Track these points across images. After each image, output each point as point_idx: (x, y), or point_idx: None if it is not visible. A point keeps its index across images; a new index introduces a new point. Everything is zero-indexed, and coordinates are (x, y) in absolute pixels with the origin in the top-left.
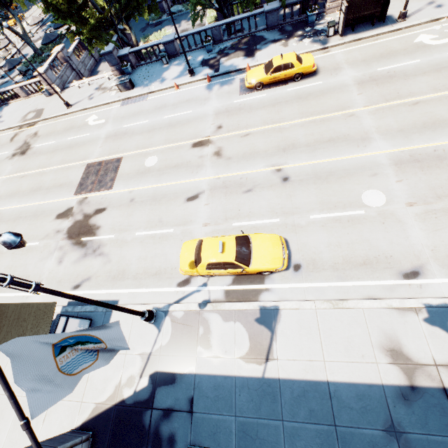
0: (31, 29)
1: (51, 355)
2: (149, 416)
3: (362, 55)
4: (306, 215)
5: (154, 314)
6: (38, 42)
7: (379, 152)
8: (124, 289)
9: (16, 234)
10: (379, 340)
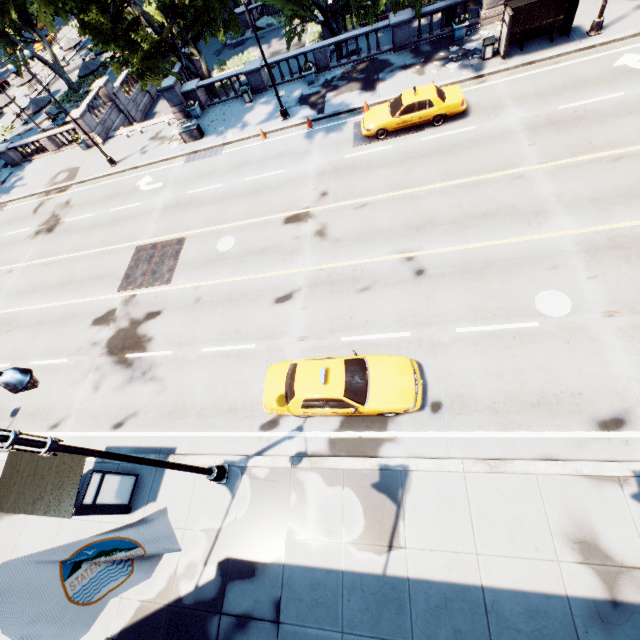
0: (65, 55)
1: (58, 580)
2: (216, 624)
3: (535, 86)
4: (450, 327)
5: (226, 471)
6: (75, 73)
7: (561, 232)
8: (185, 431)
9: (24, 370)
10: (561, 525)
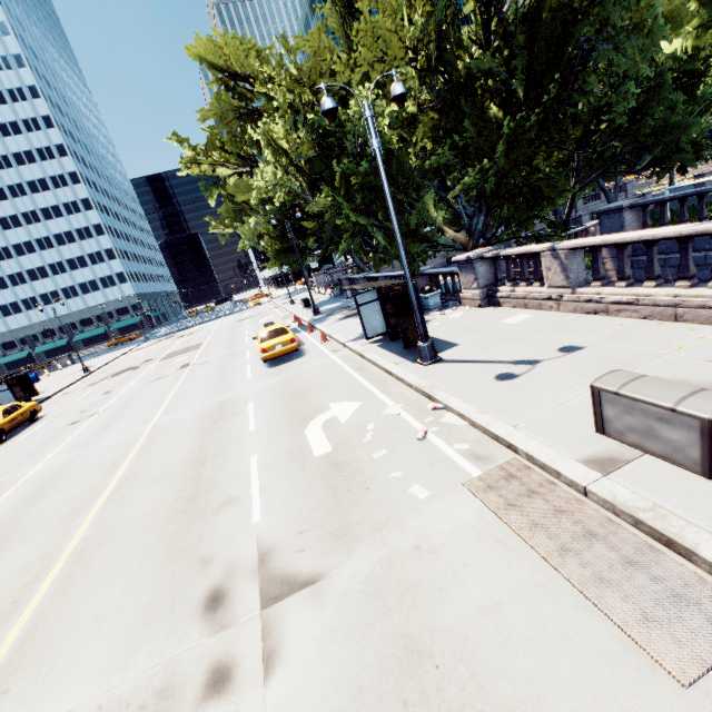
0: None
1: None
2: None
3: (309, 376)
4: (5, 451)
5: None
6: None
7: (40, 465)
8: None
9: None
10: None
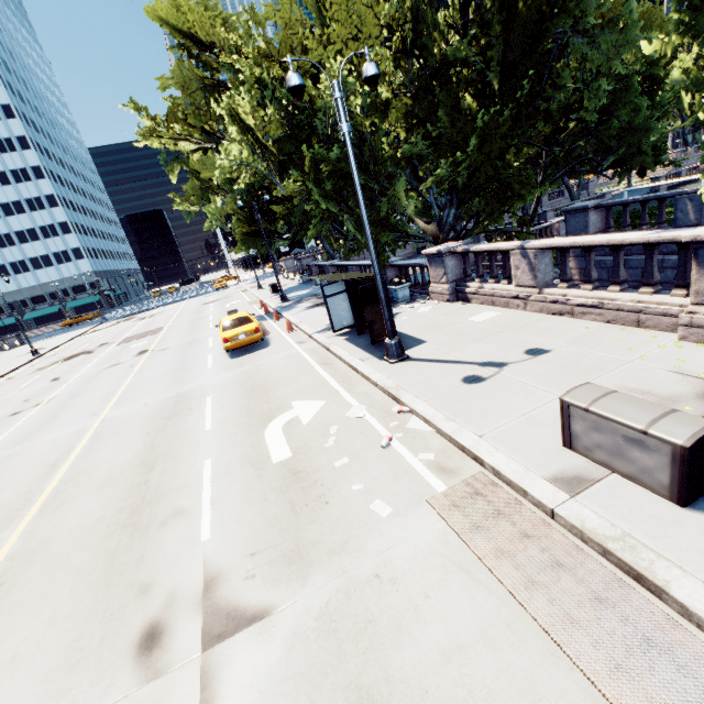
0: None
1: None
2: None
3: (272, 369)
4: None
5: None
6: None
7: None
8: None
9: None
10: None
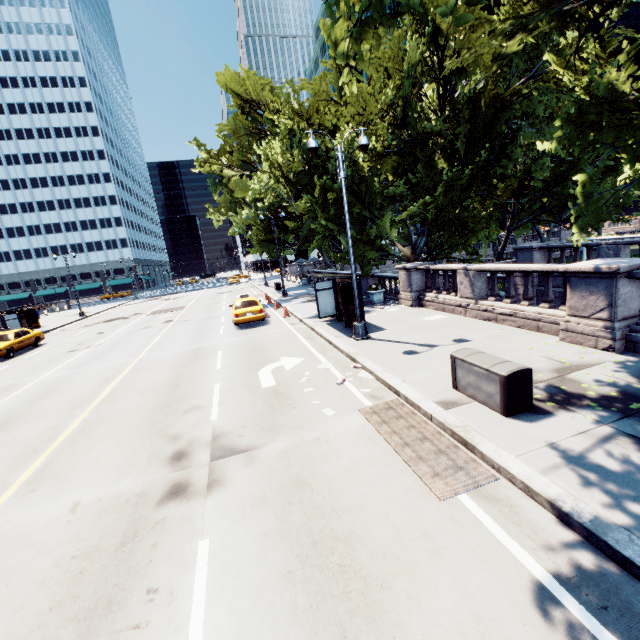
0: None
1: None
2: None
3: (269, 338)
4: (13, 364)
5: None
6: None
7: (46, 375)
8: None
9: None
10: None
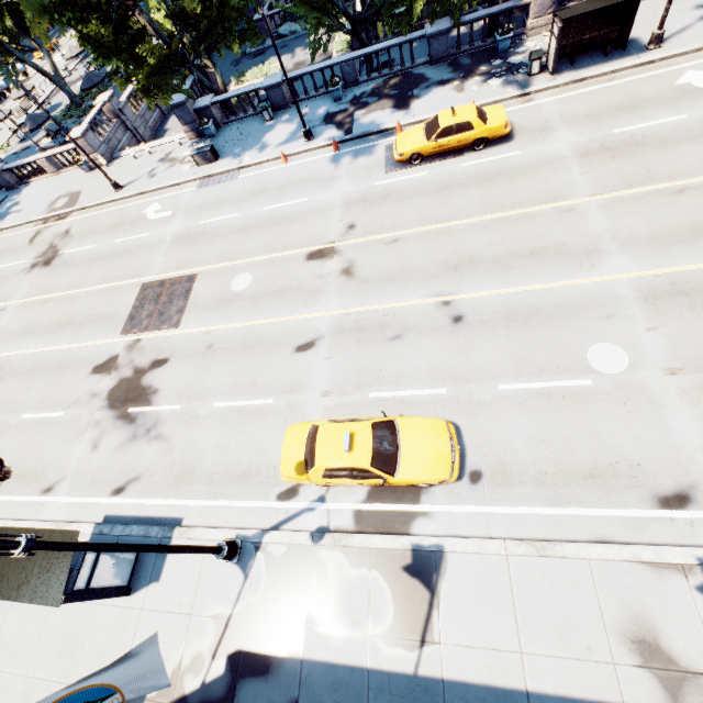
0: (67, 64)
1: None
2: None
3: (587, 107)
4: (491, 383)
5: (238, 548)
6: (78, 84)
7: (617, 276)
8: (193, 499)
9: None
10: (617, 621)
